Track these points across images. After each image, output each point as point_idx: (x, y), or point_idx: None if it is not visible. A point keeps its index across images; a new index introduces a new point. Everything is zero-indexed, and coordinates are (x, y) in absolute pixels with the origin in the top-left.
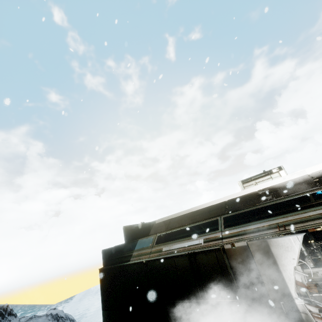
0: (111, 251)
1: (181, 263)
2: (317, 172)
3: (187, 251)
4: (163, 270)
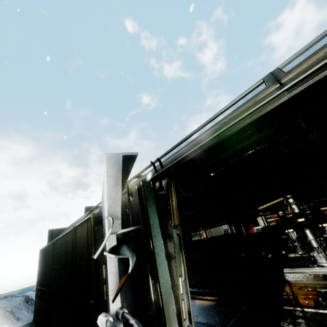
0: (61, 232)
1: (69, 241)
2: None
3: None
4: (60, 251)
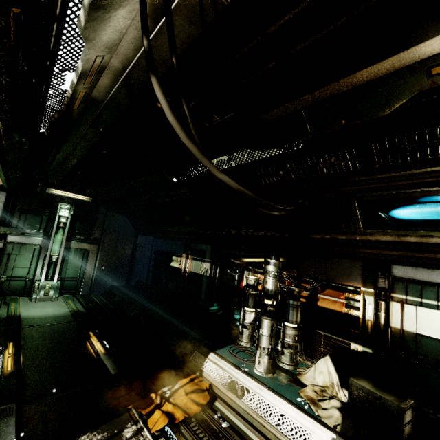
0: None
1: None
2: None
3: None
4: None
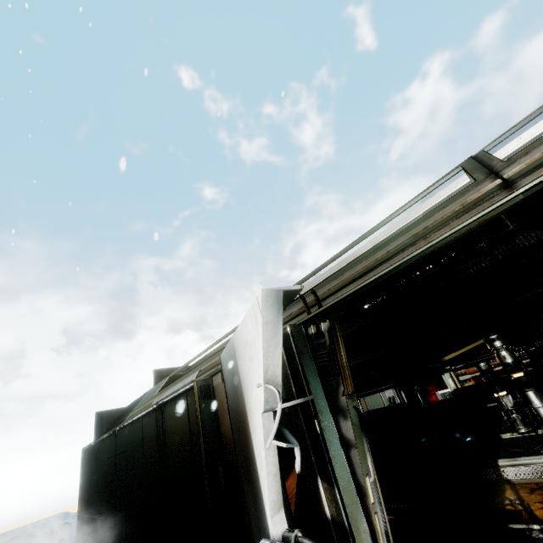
0: (116, 416)
1: (148, 429)
2: None
3: None
4: (130, 447)
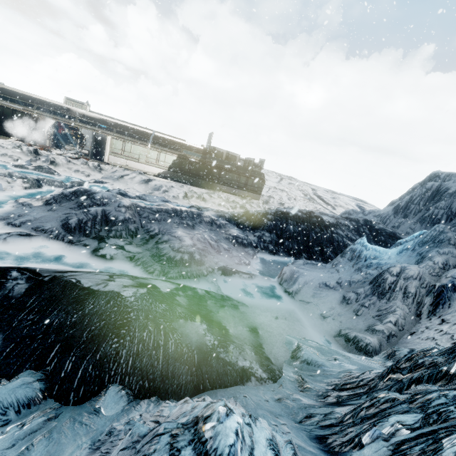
0: None
1: (7, 110)
2: (87, 114)
3: (12, 108)
4: None
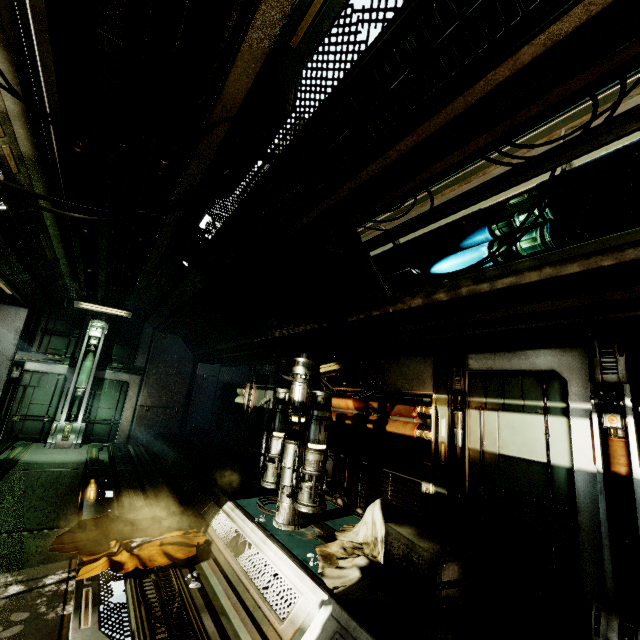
0: None
1: None
2: None
3: None
4: None
